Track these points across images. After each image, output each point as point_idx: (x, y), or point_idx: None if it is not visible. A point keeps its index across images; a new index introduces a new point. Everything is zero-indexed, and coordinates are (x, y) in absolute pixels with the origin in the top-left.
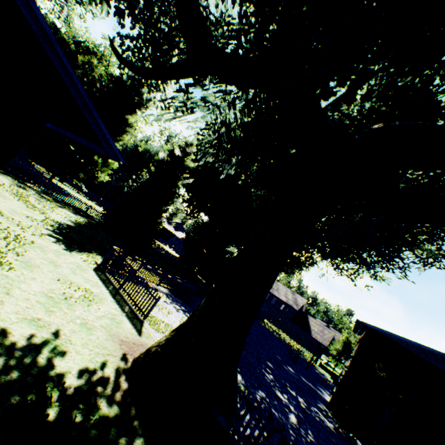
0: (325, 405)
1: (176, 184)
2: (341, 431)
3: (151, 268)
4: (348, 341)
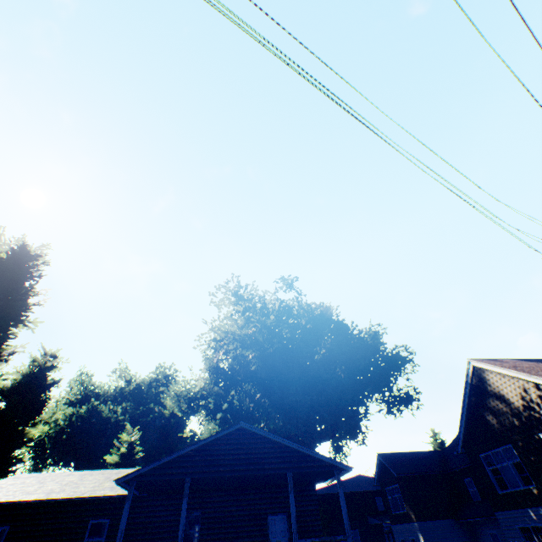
0: None
1: None
2: None
3: None
4: None
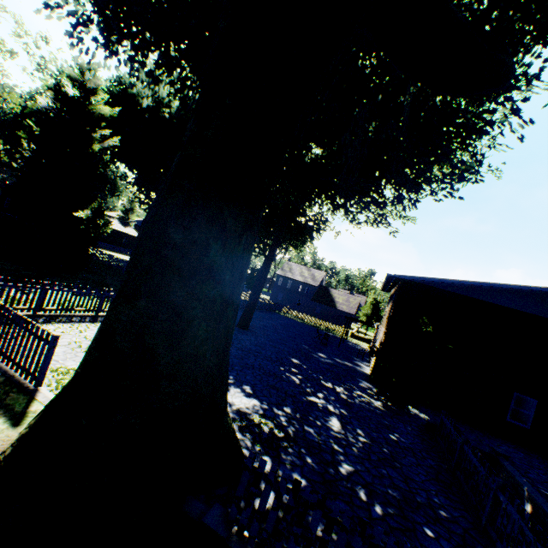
0: (367, 381)
1: (90, 150)
2: (390, 405)
3: (68, 290)
4: (376, 302)
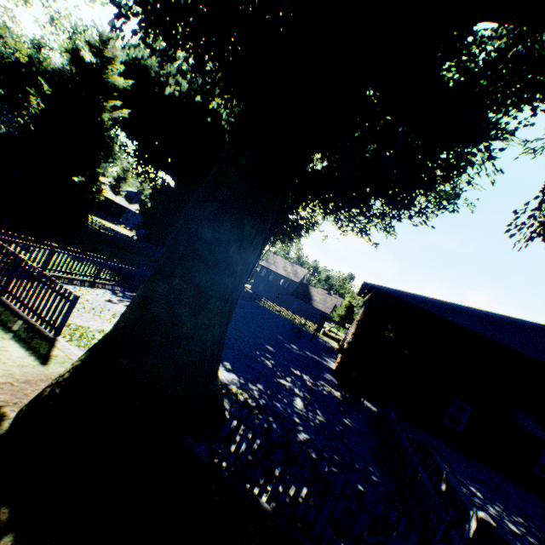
0: (331, 374)
1: (99, 119)
2: (348, 396)
3: (72, 255)
4: (351, 305)
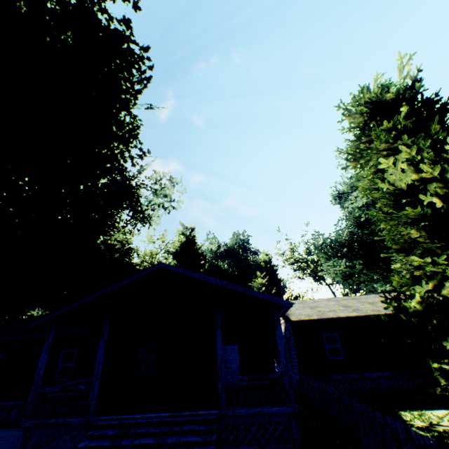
0: None
1: None
2: None
3: None
4: None
